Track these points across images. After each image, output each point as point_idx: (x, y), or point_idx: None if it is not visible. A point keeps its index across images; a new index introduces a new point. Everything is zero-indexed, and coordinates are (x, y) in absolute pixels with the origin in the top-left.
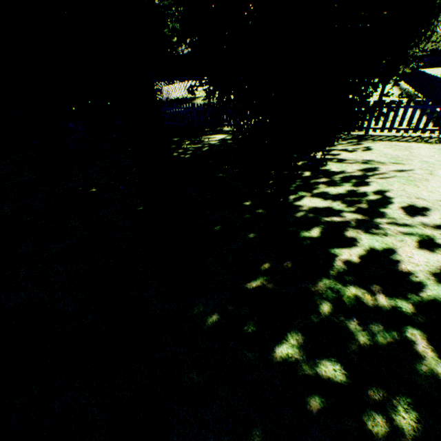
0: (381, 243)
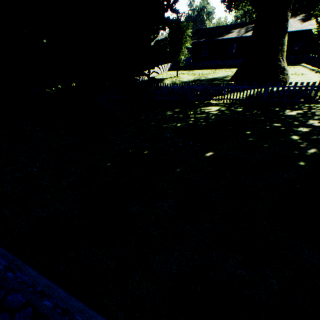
0: None
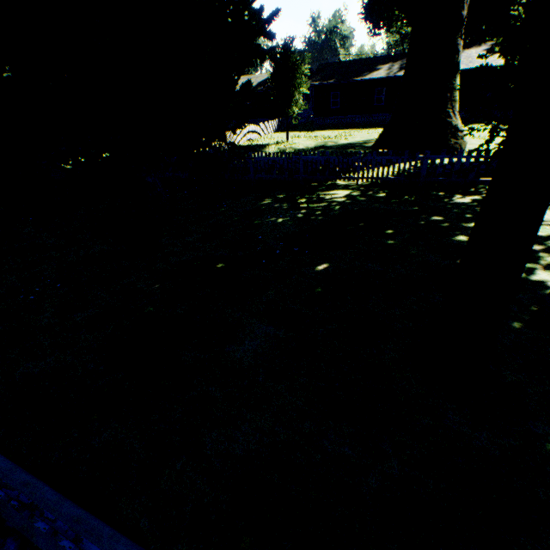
0: None
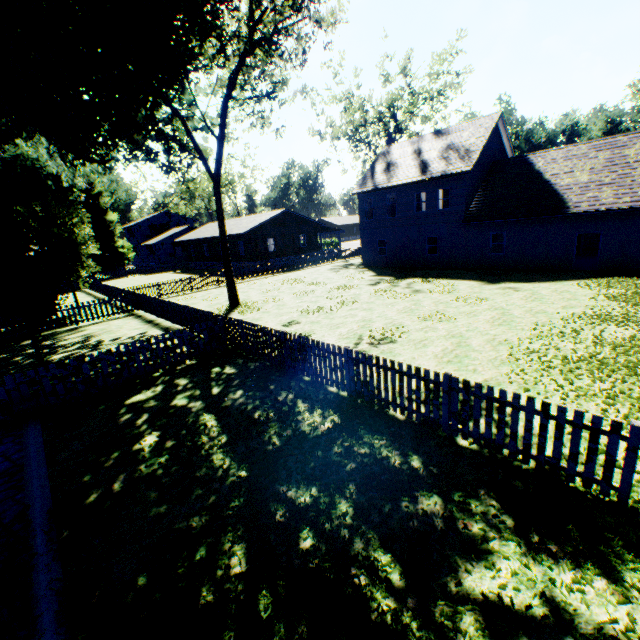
0: (104, 350)
